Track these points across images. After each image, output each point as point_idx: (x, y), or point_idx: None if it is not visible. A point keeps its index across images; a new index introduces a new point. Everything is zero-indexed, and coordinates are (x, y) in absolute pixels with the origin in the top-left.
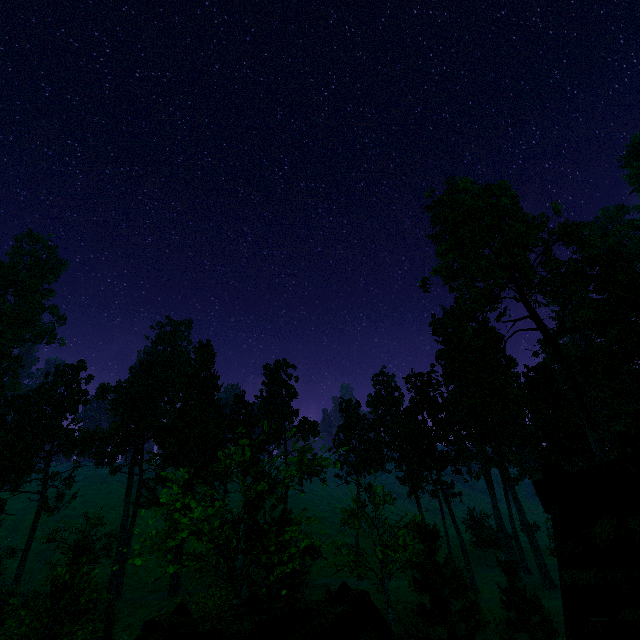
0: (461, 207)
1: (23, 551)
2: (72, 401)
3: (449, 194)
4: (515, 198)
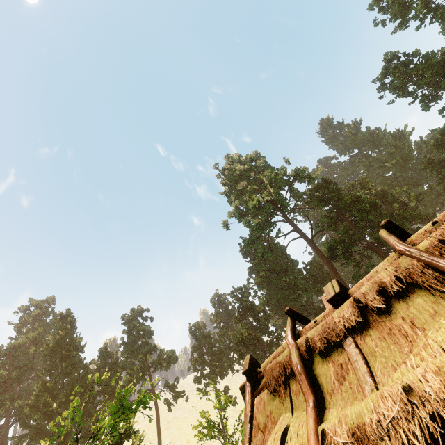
0: (235, 171)
1: None
2: None
3: (228, 165)
4: (264, 159)
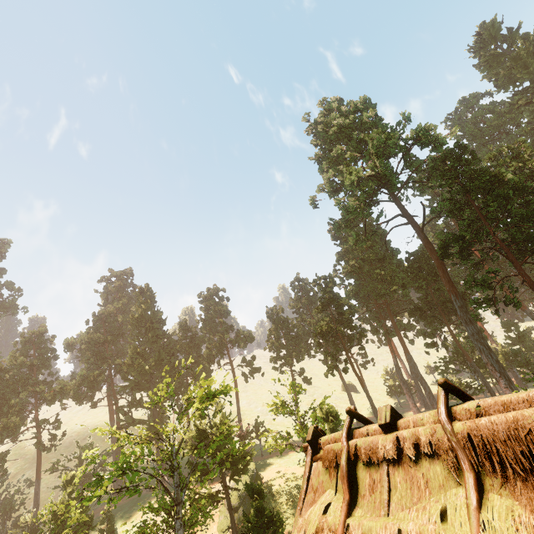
0: (332, 127)
1: (35, 483)
2: (42, 360)
3: (323, 115)
4: (374, 112)
